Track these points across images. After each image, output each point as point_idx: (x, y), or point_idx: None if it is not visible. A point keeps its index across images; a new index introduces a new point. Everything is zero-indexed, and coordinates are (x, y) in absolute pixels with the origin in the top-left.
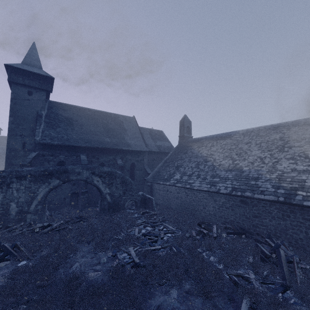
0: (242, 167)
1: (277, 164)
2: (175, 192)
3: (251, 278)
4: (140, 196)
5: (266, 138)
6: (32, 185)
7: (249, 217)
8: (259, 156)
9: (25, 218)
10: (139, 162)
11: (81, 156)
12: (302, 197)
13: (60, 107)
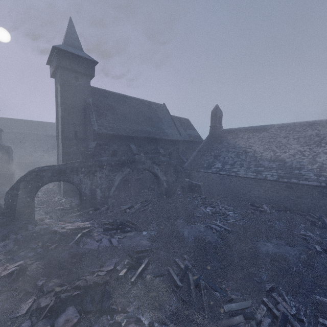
0: (285, 158)
1: (317, 157)
2: (218, 179)
3: (311, 236)
4: (187, 182)
5: (303, 134)
6: (110, 174)
7: (293, 198)
8: (299, 150)
9: (107, 201)
10: (175, 151)
11: (131, 146)
12: None
13: (101, 94)
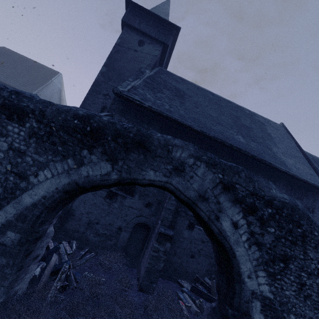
0: None
1: None
2: None
3: None
4: None
5: None
6: (29, 149)
7: None
8: None
9: None
10: None
11: None
12: None
13: (172, 77)
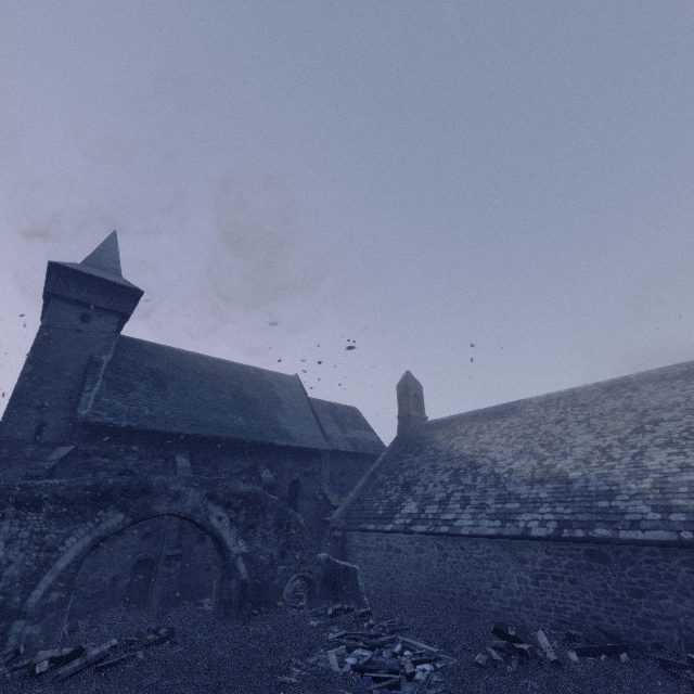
0: (566, 471)
1: (643, 458)
2: (411, 550)
3: None
4: (321, 564)
5: (596, 409)
6: (51, 528)
7: (622, 598)
8: (596, 445)
9: (6, 633)
10: (310, 478)
11: (178, 459)
12: None
13: (142, 350)
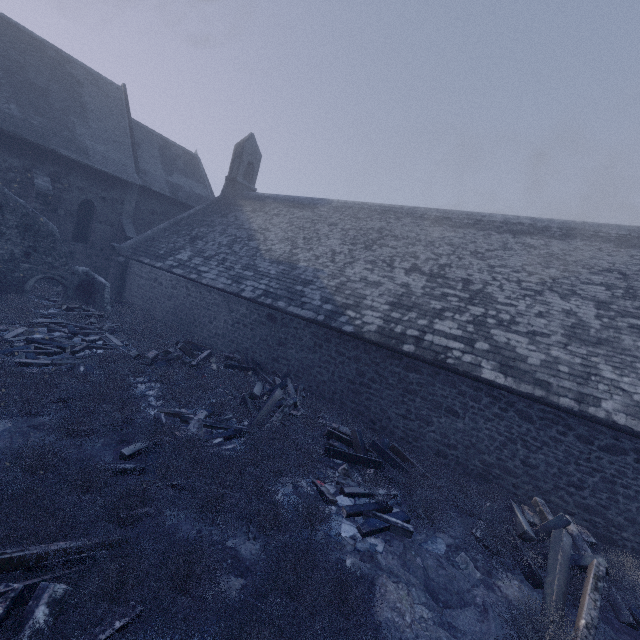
0: (300, 261)
1: (349, 267)
2: (169, 285)
3: (193, 419)
4: (78, 274)
5: (362, 224)
6: None
7: (272, 345)
8: (334, 249)
9: None
10: (108, 204)
11: None
12: (348, 320)
13: None
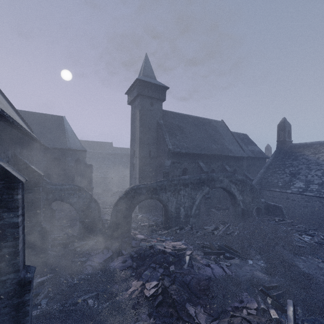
0: None
1: None
2: (301, 201)
3: None
4: (263, 203)
5: None
6: (192, 192)
7: None
8: None
9: (189, 221)
10: (239, 168)
11: (200, 163)
12: None
13: (168, 115)
